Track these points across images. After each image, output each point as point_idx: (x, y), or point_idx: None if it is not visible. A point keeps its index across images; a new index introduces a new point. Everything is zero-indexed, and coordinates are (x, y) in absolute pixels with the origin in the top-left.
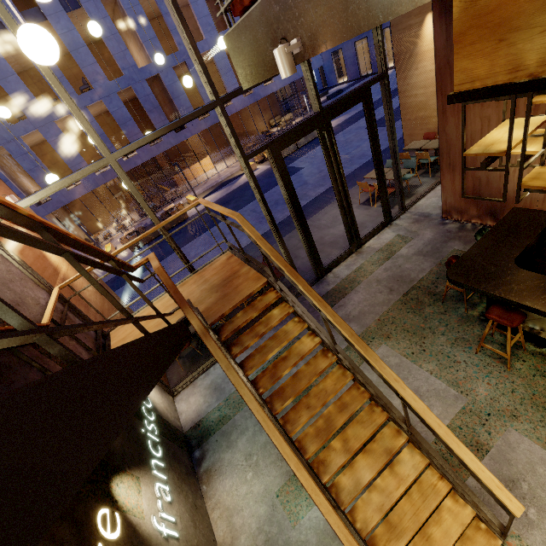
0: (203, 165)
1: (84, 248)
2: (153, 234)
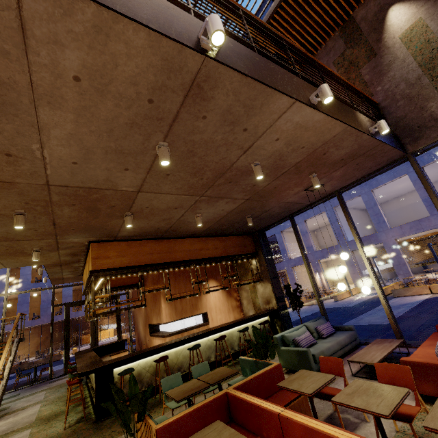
0: (106, 333)
1: None
2: (28, 365)
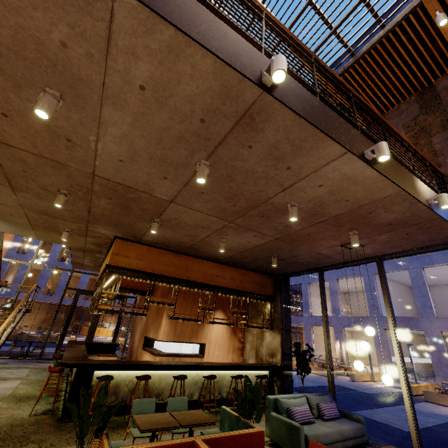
0: (105, 331)
1: (0, 260)
2: (27, 338)
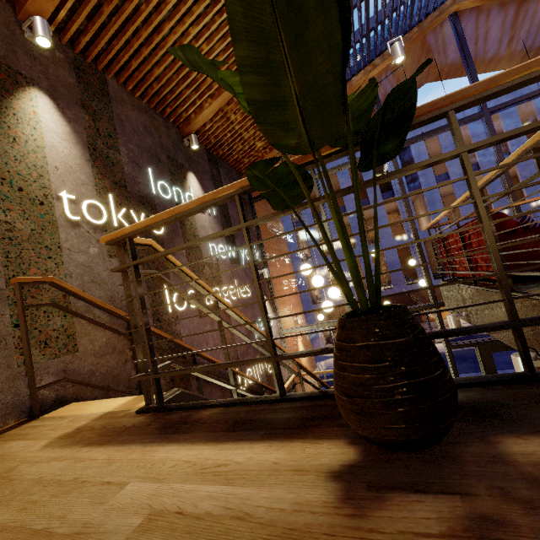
0: None
1: (309, 374)
2: None
